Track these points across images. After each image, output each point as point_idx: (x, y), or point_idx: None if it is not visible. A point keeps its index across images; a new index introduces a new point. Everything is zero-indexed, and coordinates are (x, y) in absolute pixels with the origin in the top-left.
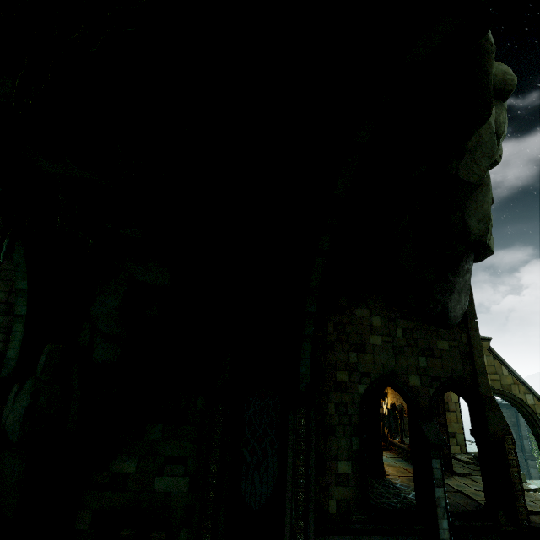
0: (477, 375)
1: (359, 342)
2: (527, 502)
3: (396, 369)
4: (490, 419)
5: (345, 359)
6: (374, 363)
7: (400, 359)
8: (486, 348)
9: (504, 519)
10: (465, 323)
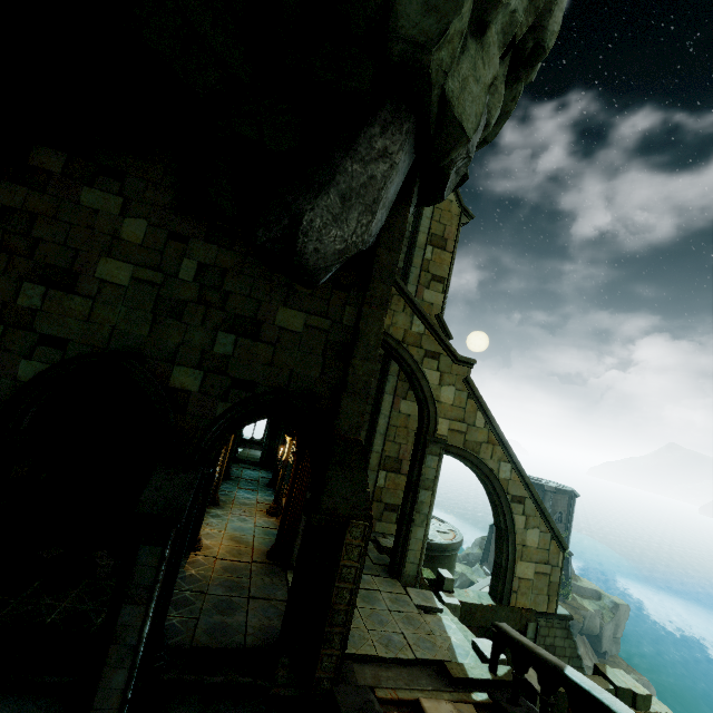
0: (342, 395)
1: (65, 265)
2: (393, 635)
3: (145, 347)
4: (333, 484)
5: (4, 296)
6: (88, 320)
7: (166, 327)
8: (461, 378)
9: (287, 674)
10: (364, 287)
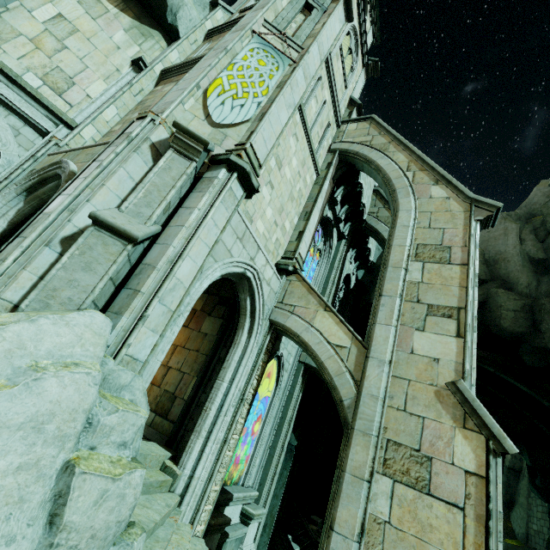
0: None
1: None
2: None
3: None
4: None
5: None
6: None
7: None
8: None
9: None
10: None
